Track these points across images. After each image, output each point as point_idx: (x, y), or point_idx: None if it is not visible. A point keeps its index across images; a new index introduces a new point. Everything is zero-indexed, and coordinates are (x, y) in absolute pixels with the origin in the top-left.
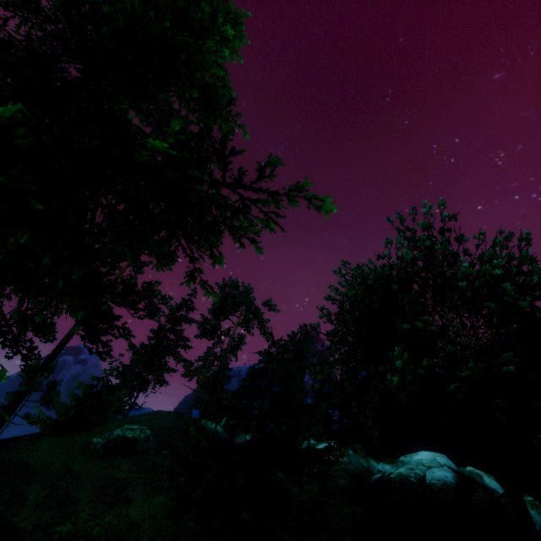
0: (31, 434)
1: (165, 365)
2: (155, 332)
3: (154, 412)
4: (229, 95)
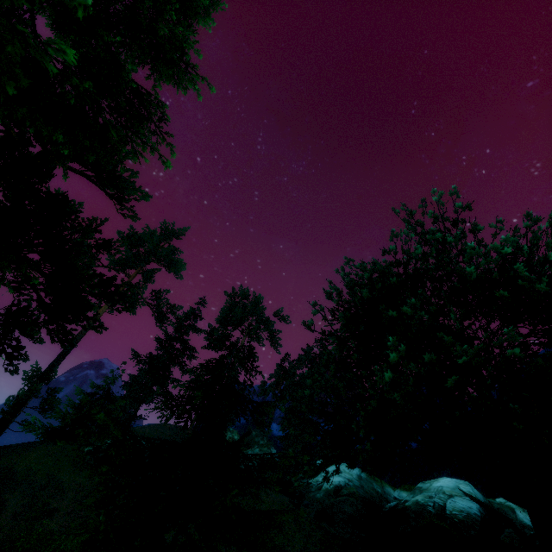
0: (29, 442)
1: (169, 375)
2: (160, 341)
3: (156, 424)
4: (180, 43)
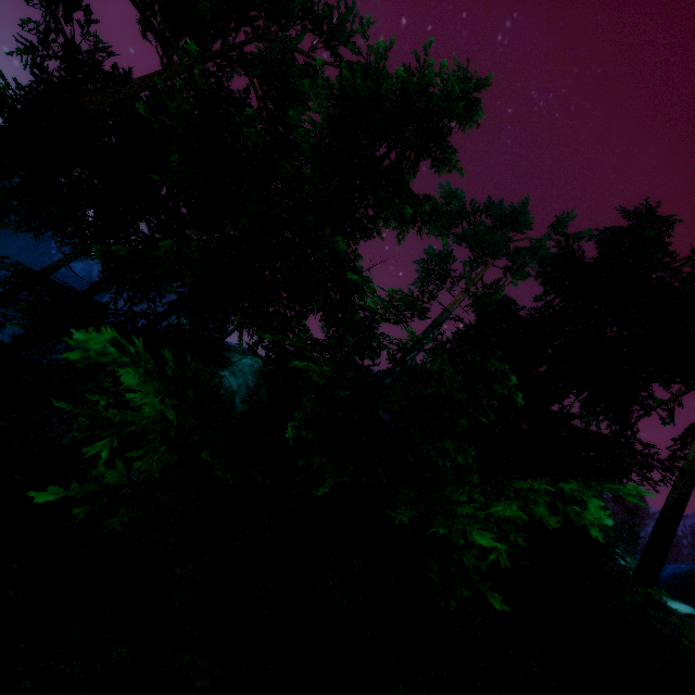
0: None
1: None
2: None
3: None
4: None
